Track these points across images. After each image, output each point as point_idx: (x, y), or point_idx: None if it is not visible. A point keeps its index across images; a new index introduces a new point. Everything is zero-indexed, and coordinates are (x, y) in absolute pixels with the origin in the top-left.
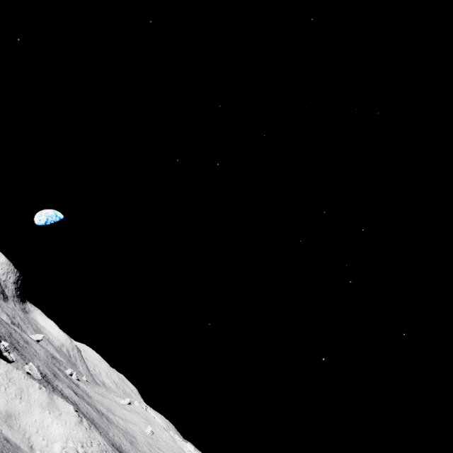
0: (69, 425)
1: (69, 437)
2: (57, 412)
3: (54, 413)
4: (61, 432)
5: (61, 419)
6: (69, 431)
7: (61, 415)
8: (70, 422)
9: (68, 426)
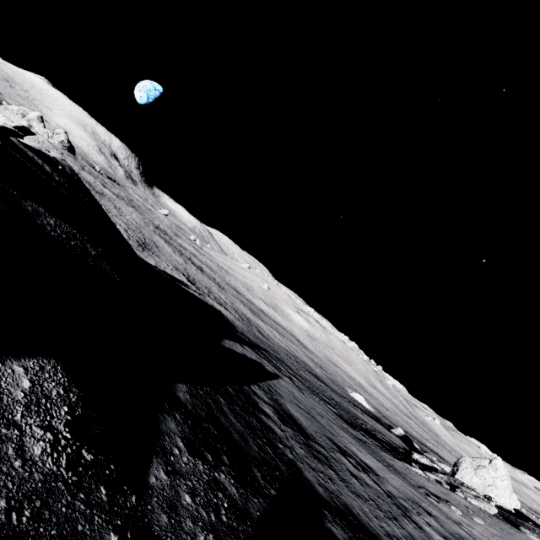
0: None
1: None
2: None
3: None
4: None
5: None
6: None
7: None
8: None
9: None
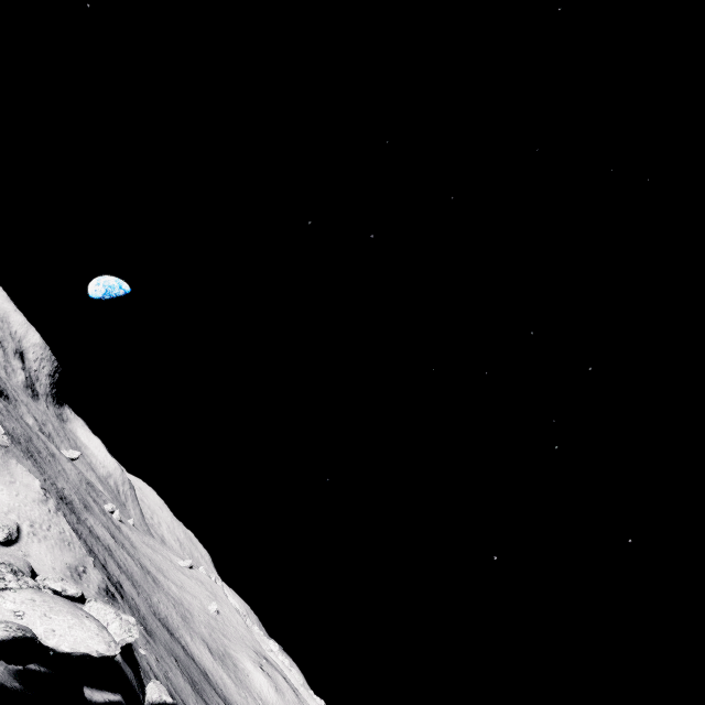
0: (22, 498)
1: (14, 510)
2: (9, 478)
3: (2, 478)
4: (3, 501)
5: (11, 488)
6: (19, 504)
7: (13, 484)
8: (25, 496)
9: (20, 499)
